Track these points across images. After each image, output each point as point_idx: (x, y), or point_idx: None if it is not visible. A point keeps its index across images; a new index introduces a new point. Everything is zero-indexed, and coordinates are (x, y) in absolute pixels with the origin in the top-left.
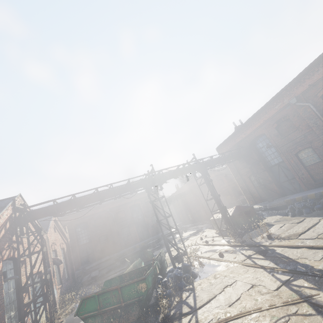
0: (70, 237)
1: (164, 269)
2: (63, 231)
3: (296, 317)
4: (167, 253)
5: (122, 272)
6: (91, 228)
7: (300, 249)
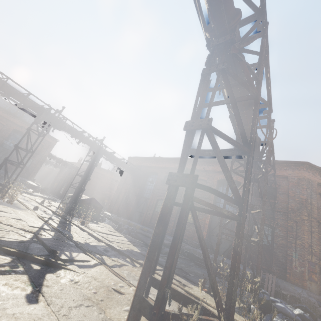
0: None
1: None
2: None
3: (14, 233)
4: None
5: None
6: None
7: (85, 232)
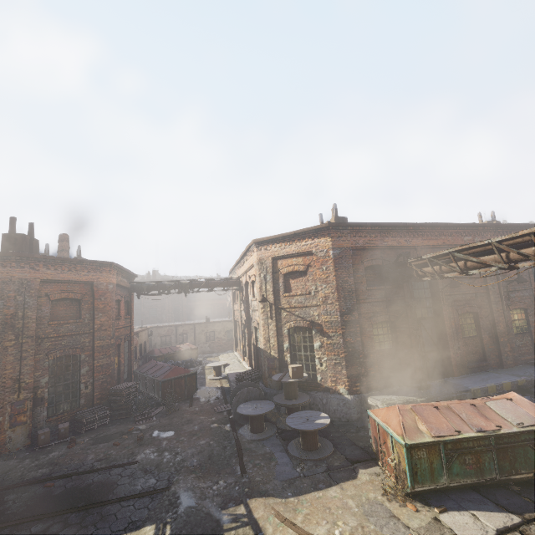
0: None
1: None
2: None
3: None
4: None
5: None
6: None
7: None
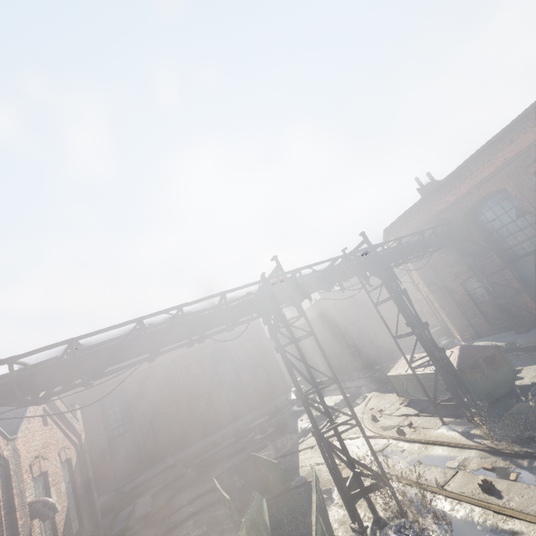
0: (91, 423)
1: (330, 530)
2: (68, 420)
3: None
4: (302, 454)
5: (205, 506)
6: (134, 400)
7: None
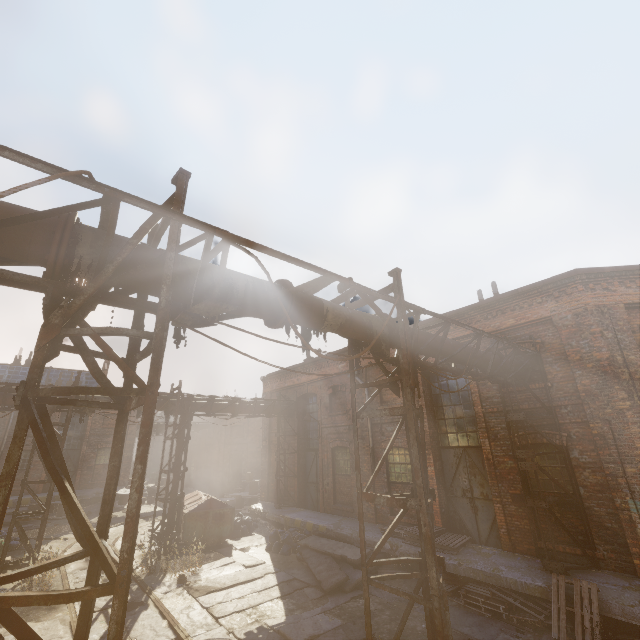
0: None
1: None
2: None
3: None
4: (52, 542)
5: None
6: None
7: (164, 620)
